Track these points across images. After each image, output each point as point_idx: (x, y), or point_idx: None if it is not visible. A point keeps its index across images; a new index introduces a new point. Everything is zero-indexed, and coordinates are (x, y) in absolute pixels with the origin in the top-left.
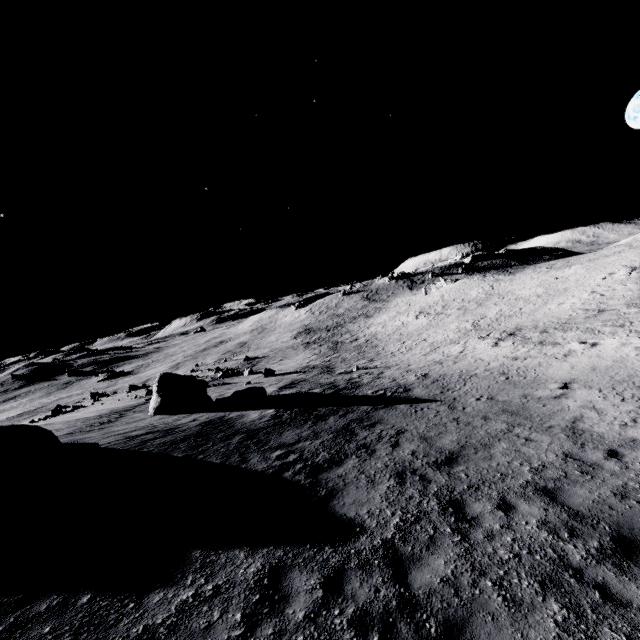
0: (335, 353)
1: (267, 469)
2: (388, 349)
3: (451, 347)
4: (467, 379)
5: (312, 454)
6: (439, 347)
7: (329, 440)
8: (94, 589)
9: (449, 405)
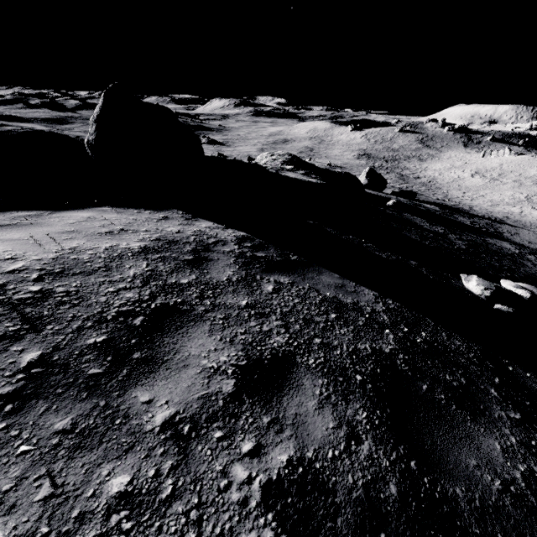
0: (406, 183)
1: (473, 226)
2: (452, 194)
3: (510, 207)
4: (536, 226)
5: (485, 228)
6: (499, 205)
7: (486, 226)
8: (469, 233)
9: (533, 232)
